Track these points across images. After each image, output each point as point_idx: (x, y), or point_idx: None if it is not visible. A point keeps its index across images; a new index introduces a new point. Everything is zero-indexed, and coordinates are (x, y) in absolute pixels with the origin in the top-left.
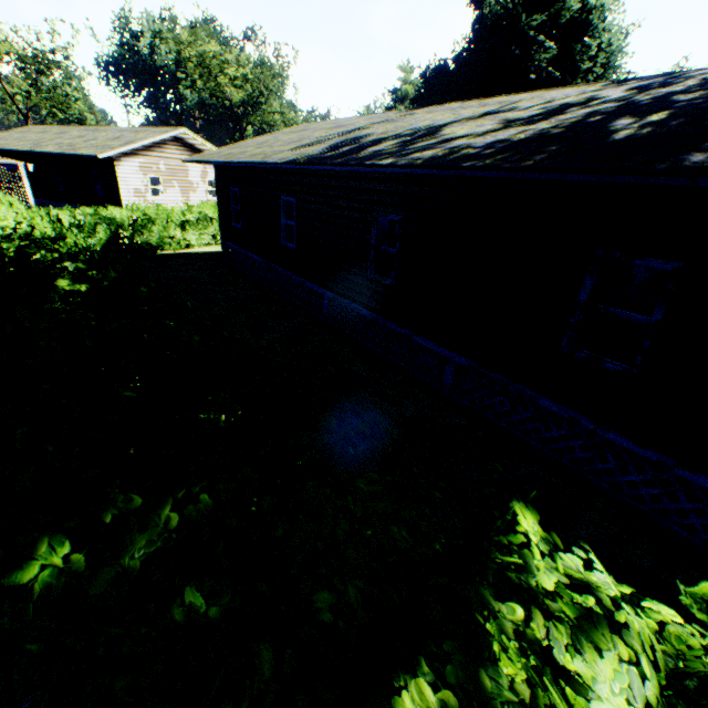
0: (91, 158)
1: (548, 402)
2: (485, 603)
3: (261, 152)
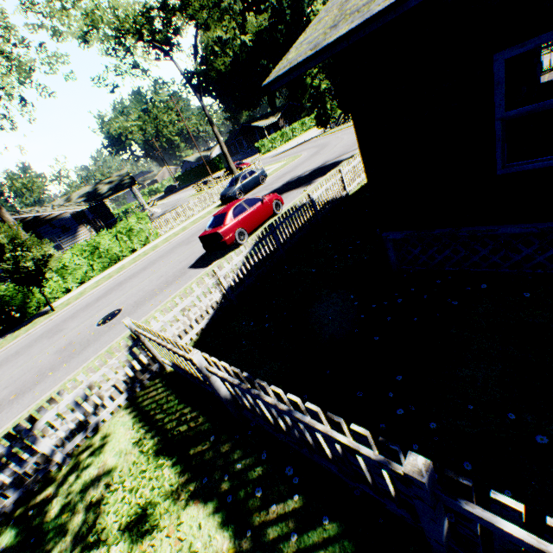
0: None
1: None
2: None
3: None
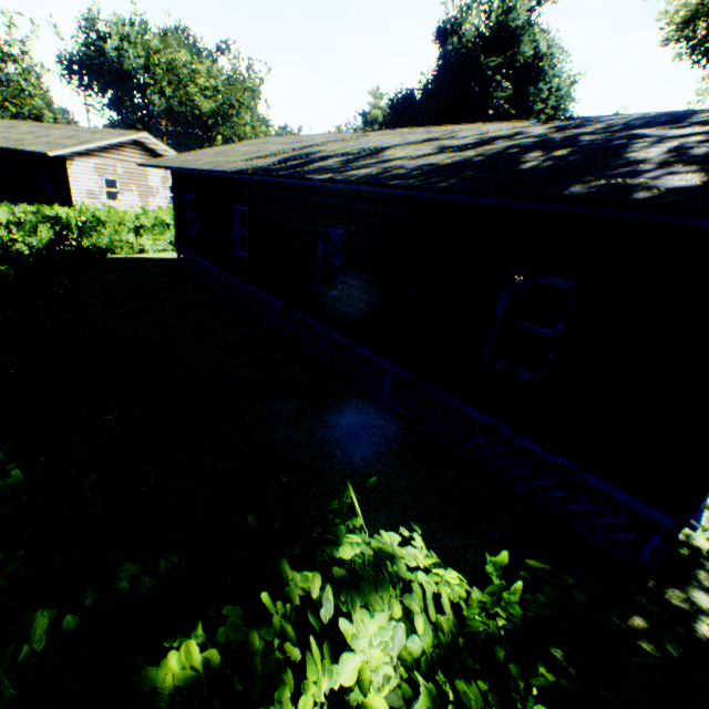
0: (40, 155)
1: (472, 410)
2: (281, 570)
3: (216, 160)
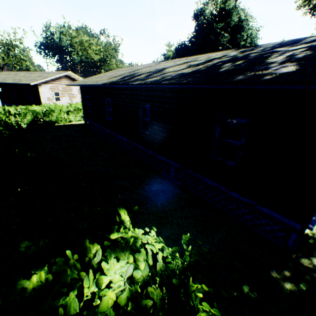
0: (28, 85)
1: (208, 180)
2: (85, 243)
3: (96, 80)
